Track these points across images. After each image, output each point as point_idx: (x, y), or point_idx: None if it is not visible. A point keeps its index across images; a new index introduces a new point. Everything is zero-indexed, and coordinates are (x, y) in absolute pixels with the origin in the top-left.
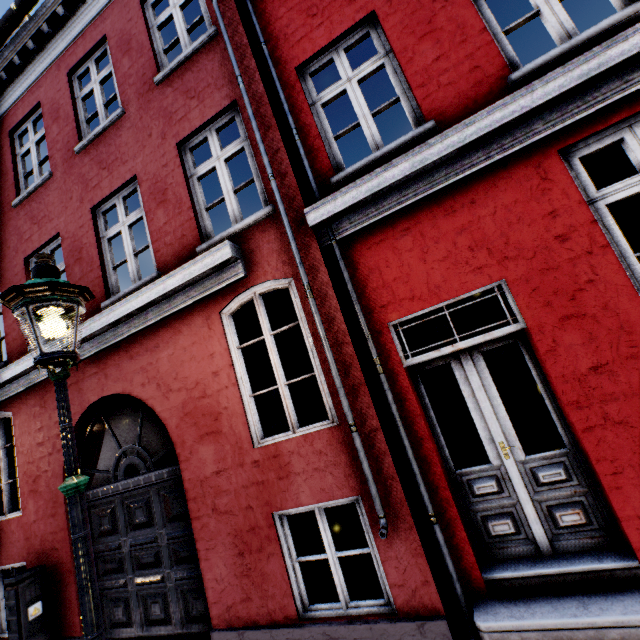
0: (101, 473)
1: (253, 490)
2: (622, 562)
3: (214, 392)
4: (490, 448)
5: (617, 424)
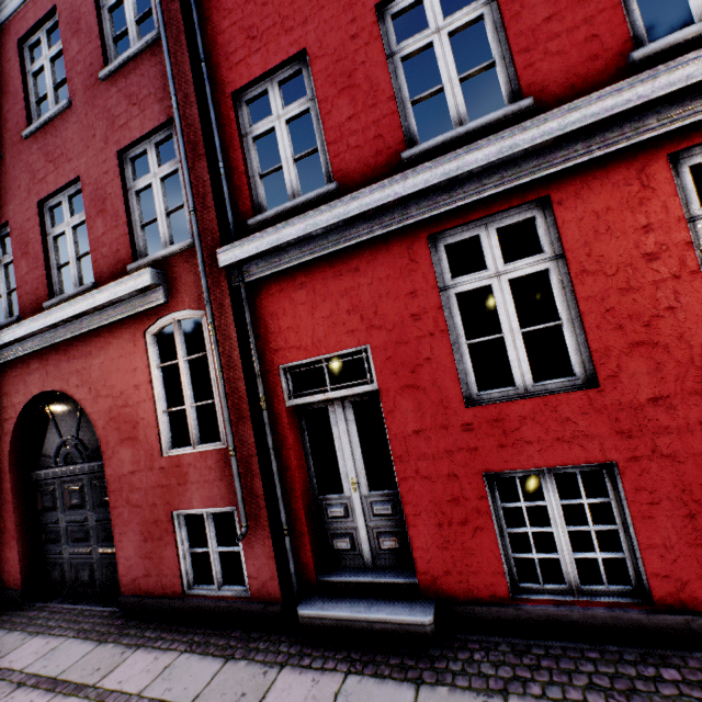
0: (45, 457)
1: (159, 491)
2: (409, 579)
3: (135, 403)
4: (345, 482)
5: (424, 478)
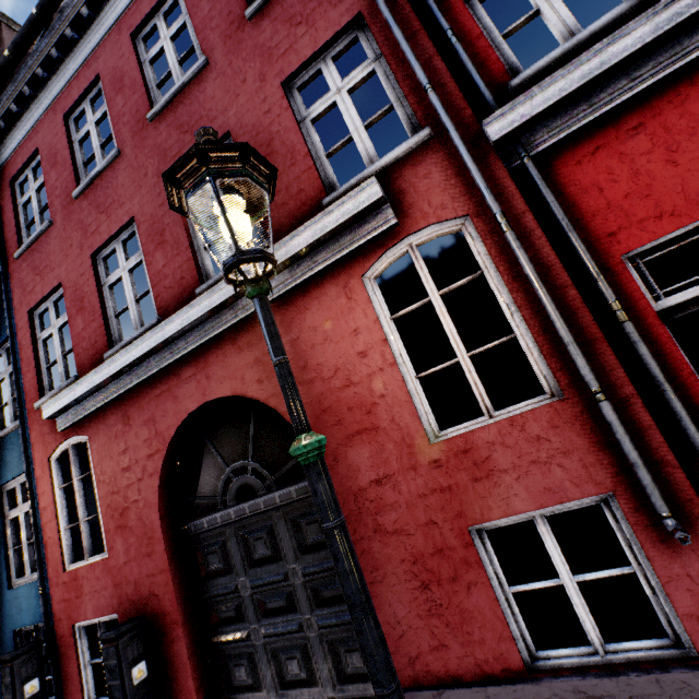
0: (204, 500)
1: (435, 499)
2: None
3: (363, 378)
4: None
5: None
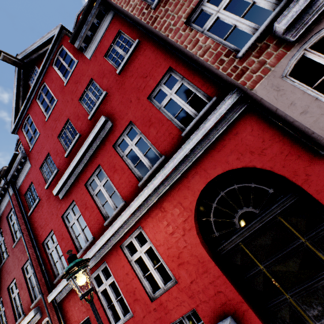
0: None
1: None
2: None
3: None
4: None
5: None
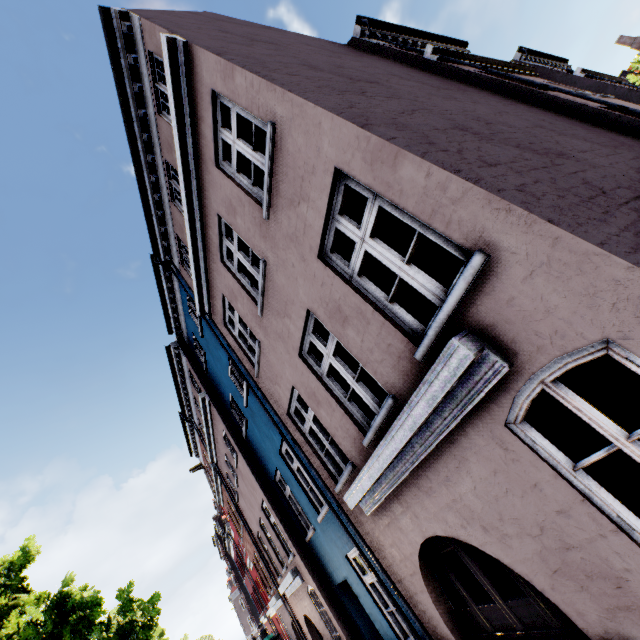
0: None
1: None
2: None
3: None
4: None
5: None
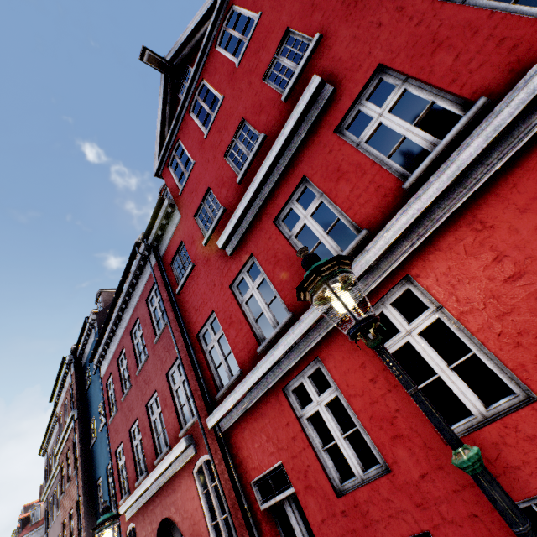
0: None
1: None
2: None
3: (198, 521)
4: None
5: None
